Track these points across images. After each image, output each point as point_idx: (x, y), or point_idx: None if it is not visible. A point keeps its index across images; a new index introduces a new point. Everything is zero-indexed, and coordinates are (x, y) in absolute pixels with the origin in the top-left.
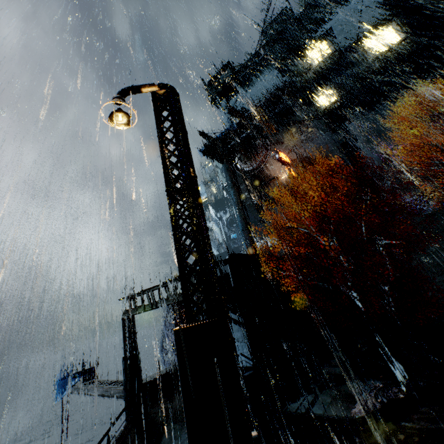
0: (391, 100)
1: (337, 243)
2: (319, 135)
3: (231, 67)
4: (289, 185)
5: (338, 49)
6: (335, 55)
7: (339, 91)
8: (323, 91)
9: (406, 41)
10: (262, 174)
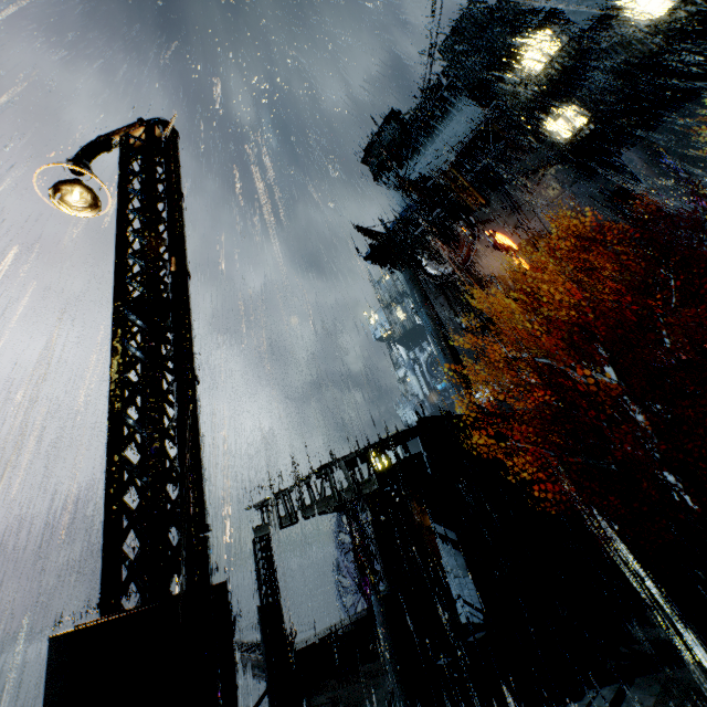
0: (699, 94)
1: (616, 376)
2: (564, 190)
3: (397, 118)
4: (521, 286)
5: (574, 35)
6: (571, 47)
7: (589, 106)
8: (559, 114)
9: None
10: (470, 276)
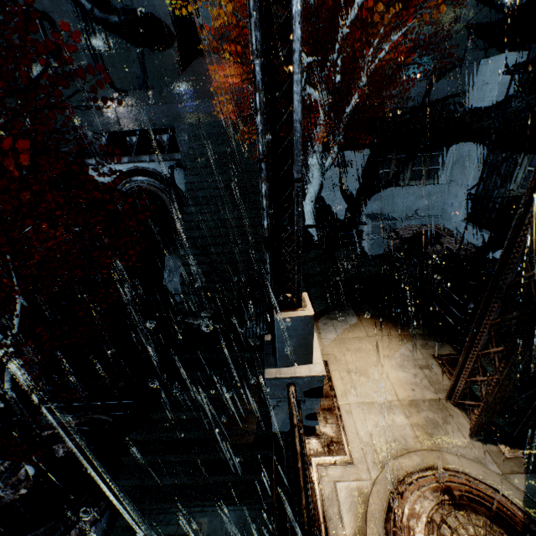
0: None
1: None
2: None
3: None
4: None
5: None
6: None
7: None
8: None
9: None
10: None
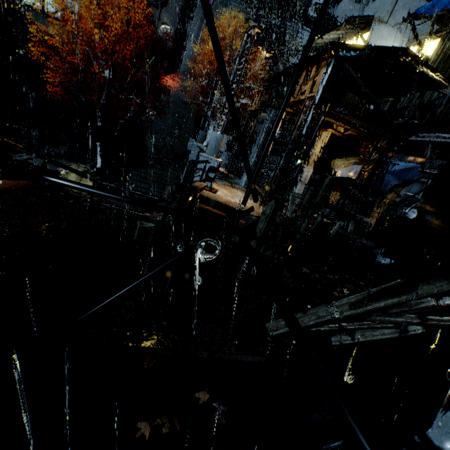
0: None
1: (109, 75)
2: None
3: None
4: None
5: None
6: None
7: None
8: None
9: None
10: None
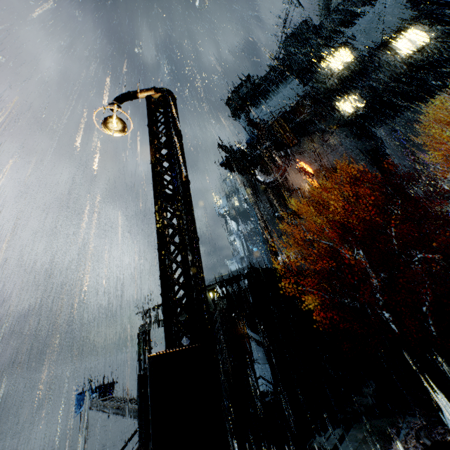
0: (423, 103)
1: (365, 256)
2: (343, 143)
3: (250, 81)
4: (312, 196)
5: (361, 55)
6: (358, 61)
7: (364, 97)
8: (346, 98)
9: (437, 41)
10: (284, 185)
